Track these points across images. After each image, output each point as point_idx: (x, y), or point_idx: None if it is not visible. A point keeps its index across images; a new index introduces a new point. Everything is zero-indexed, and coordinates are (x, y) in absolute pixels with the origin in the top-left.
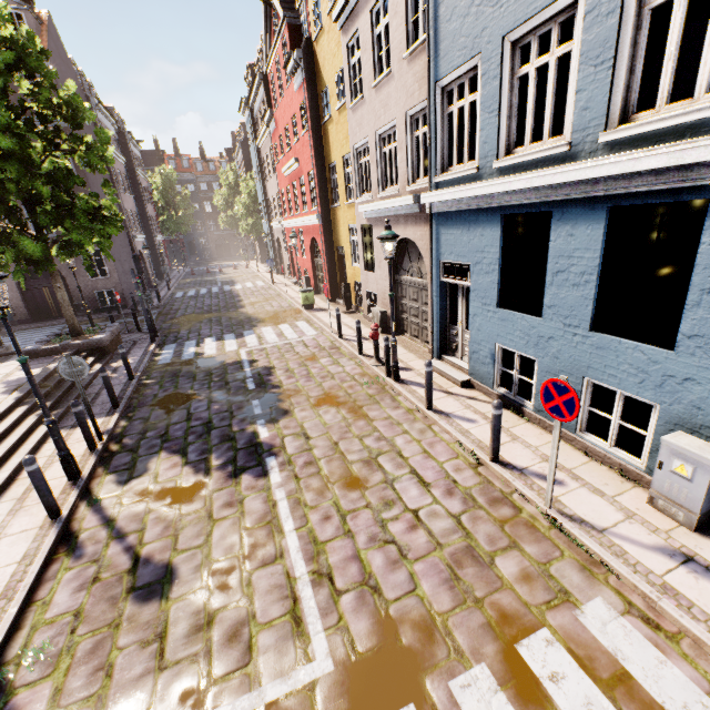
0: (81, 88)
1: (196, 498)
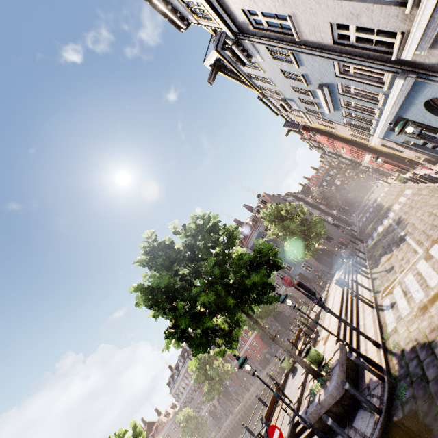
0: (279, 198)
1: (392, 256)
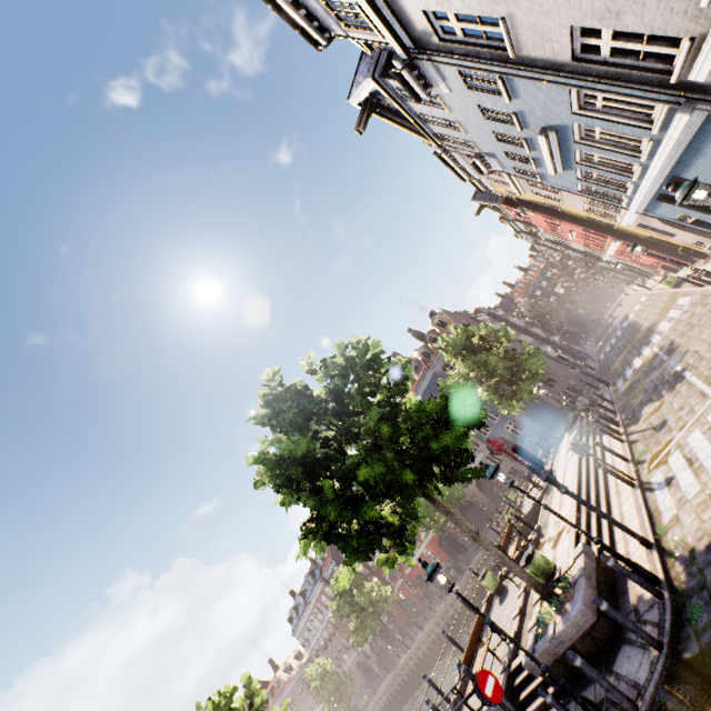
0: (466, 318)
1: (662, 405)
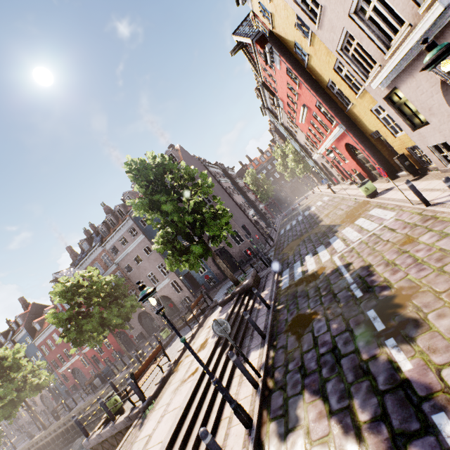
0: (200, 163)
1: None
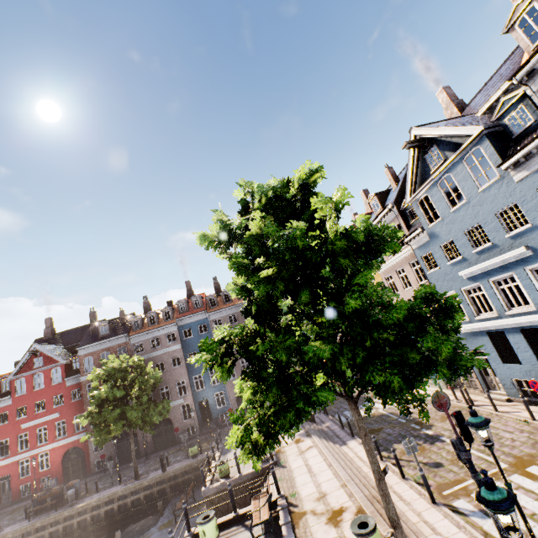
0: None
1: (425, 450)
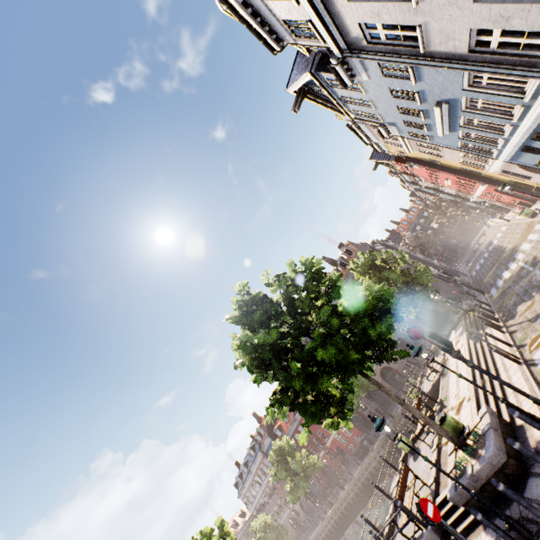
0: (366, 247)
1: (534, 303)
